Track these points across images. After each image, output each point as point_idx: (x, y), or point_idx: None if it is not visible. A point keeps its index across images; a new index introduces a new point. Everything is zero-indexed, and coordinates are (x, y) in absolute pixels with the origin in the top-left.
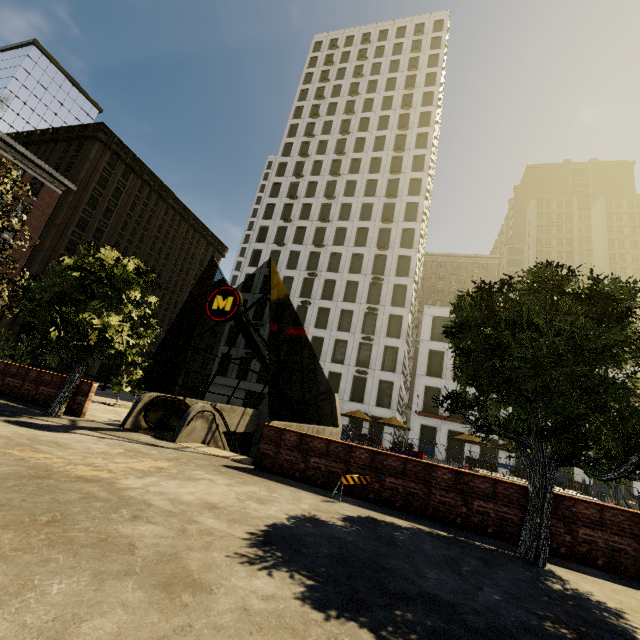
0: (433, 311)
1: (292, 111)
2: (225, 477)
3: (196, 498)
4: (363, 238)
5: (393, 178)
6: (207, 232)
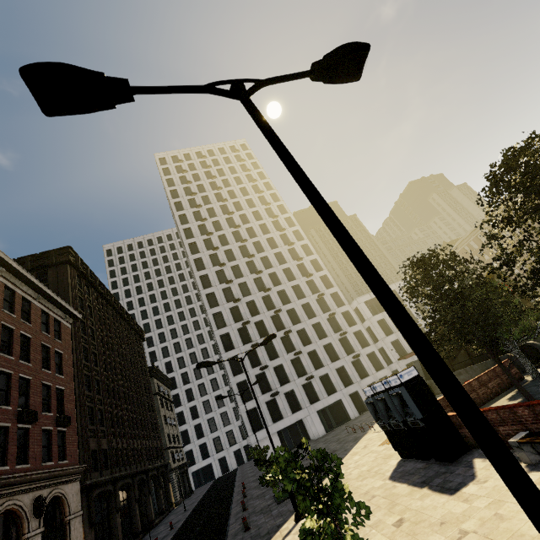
0: (362, 299)
1: (173, 206)
2: None
3: None
4: (290, 275)
5: (282, 234)
6: (133, 322)
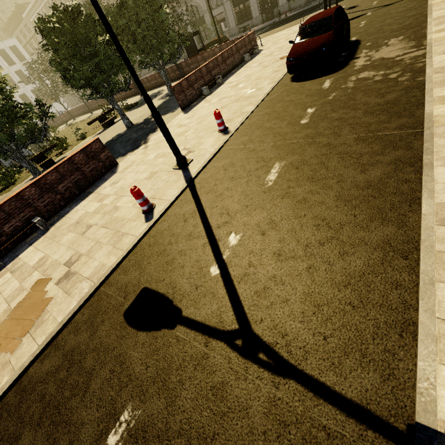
0: None
1: None
2: None
3: None
4: None
5: None
6: None
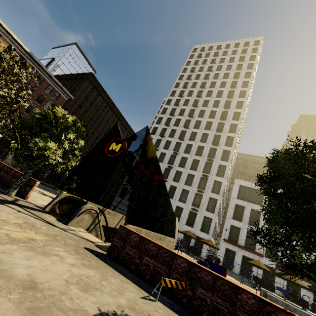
0: (240, 182)
1: (178, 77)
2: (76, 257)
3: (26, 273)
4: (205, 138)
5: (225, 111)
6: (129, 127)
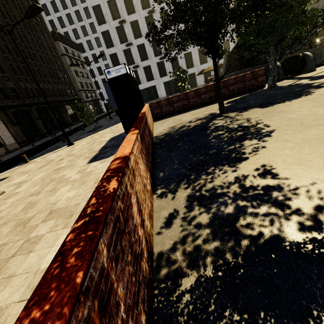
0: None
1: None
2: None
3: None
4: None
5: None
6: None
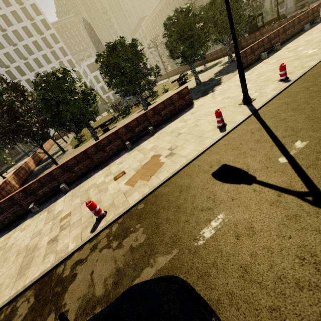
0: (85, 64)
1: None
2: None
3: None
4: (38, 46)
5: (22, 7)
6: None
